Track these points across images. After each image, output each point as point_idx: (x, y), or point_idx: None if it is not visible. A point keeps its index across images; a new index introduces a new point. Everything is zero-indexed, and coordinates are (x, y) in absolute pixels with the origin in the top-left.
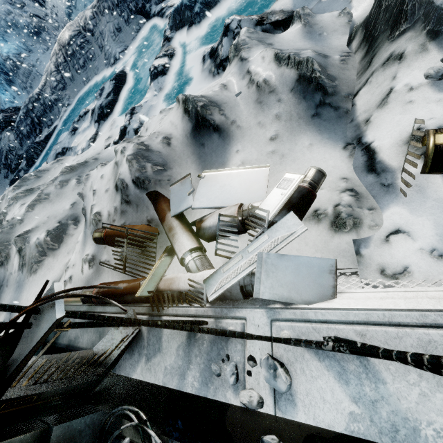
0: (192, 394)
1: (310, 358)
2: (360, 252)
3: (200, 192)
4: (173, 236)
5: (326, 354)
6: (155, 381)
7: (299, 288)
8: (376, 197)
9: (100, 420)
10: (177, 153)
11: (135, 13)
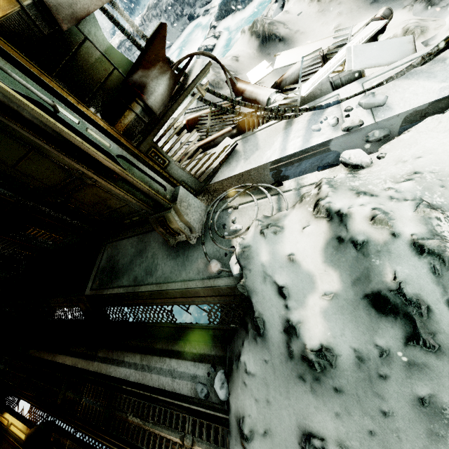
0: (295, 153)
1: (401, 83)
2: (429, 44)
3: (278, 61)
4: (257, 91)
5: (414, 74)
6: (256, 165)
7: (384, 57)
8: (437, 16)
9: (204, 211)
10: (245, 65)
11: (180, 17)
